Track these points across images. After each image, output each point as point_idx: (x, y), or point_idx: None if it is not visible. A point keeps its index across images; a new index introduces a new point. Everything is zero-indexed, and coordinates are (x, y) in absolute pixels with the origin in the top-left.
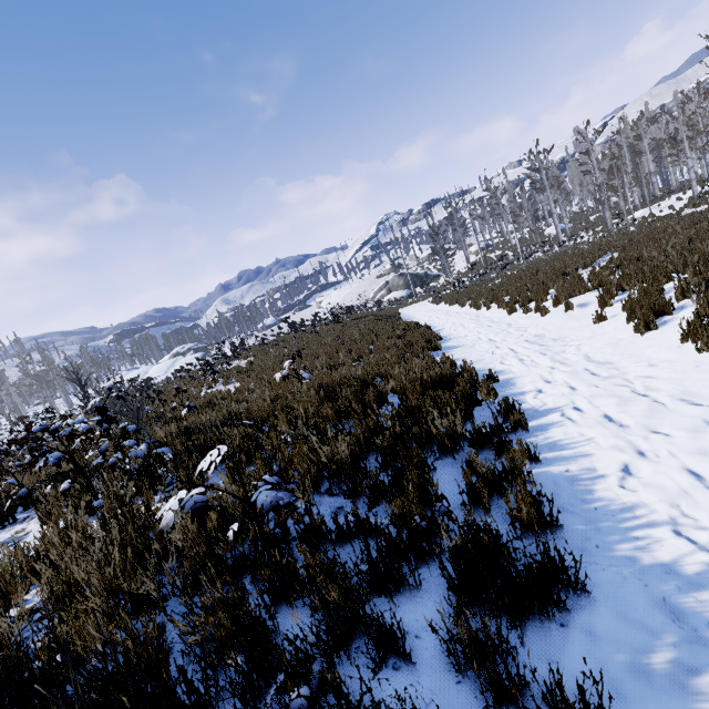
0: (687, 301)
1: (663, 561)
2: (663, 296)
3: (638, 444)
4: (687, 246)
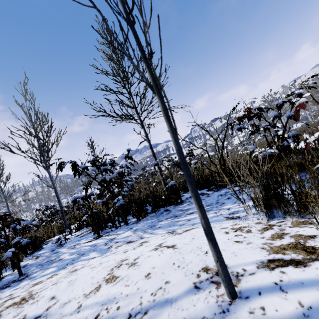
0: None
1: None
2: None
3: None
4: None
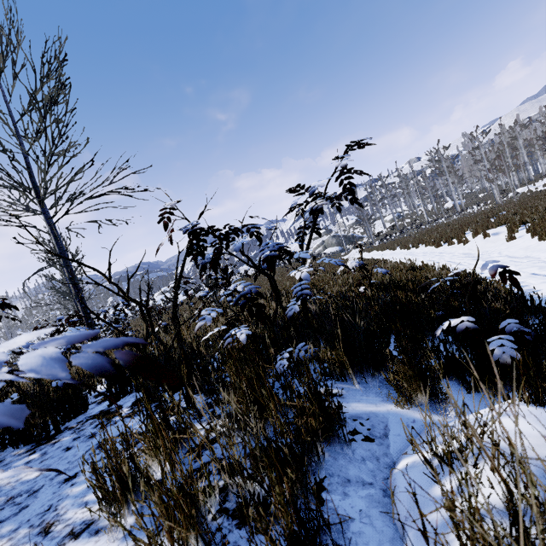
0: None
1: None
2: None
3: None
4: None
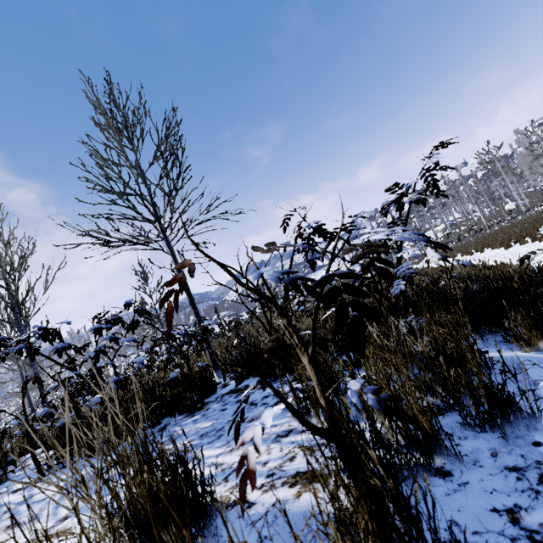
0: None
1: None
2: None
3: None
4: None
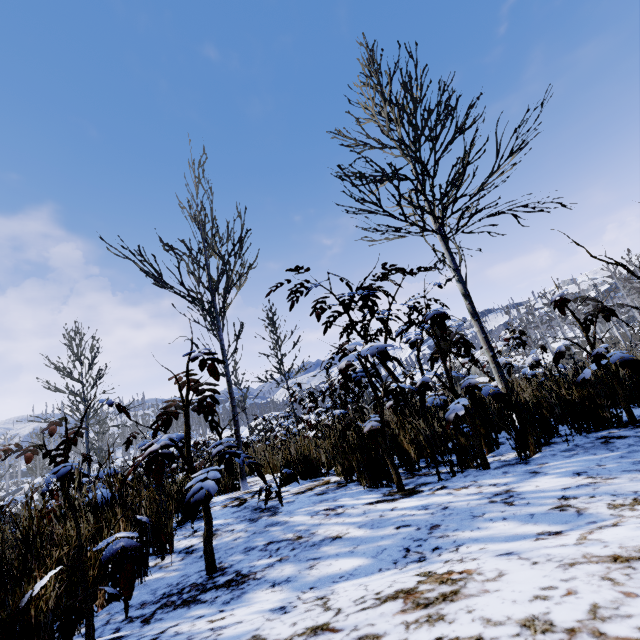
0: None
1: None
2: None
3: None
4: None
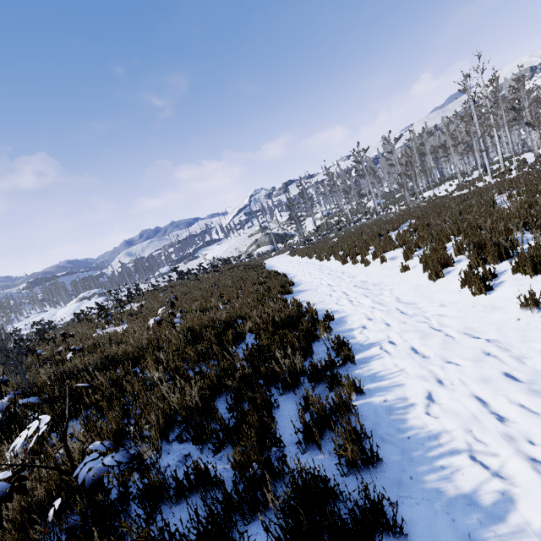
0: (462, 256)
1: (465, 491)
2: (446, 252)
3: (438, 374)
4: (458, 217)
